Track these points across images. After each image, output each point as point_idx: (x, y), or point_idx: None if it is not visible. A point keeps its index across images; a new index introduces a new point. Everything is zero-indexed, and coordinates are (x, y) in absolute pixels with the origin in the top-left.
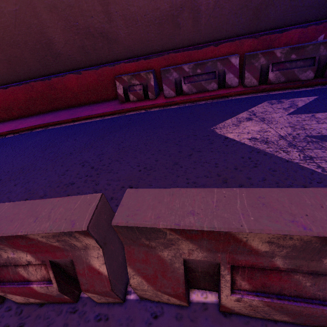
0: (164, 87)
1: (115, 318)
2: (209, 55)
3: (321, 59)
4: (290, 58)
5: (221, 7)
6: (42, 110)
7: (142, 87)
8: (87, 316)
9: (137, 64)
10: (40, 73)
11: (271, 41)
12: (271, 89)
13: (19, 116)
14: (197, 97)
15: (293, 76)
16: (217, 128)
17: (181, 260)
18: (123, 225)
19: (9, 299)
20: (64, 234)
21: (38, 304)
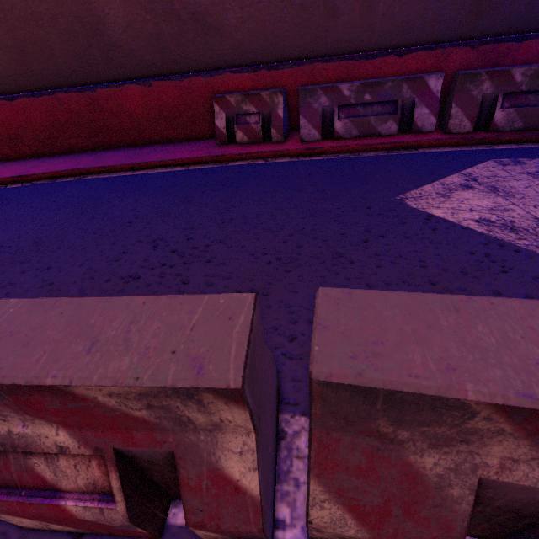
0: (302, 121)
1: None
2: (385, 72)
3: None
4: (538, 86)
5: None
6: (75, 147)
7: (261, 118)
8: None
9: (254, 76)
10: (75, 79)
11: (500, 55)
12: (496, 140)
13: (32, 154)
14: (362, 145)
15: (538, 120)
16: (409, 198)
17: (472, 482)
18: (348, 383)
19: None
20: (173, 392)
21: (69, 533)
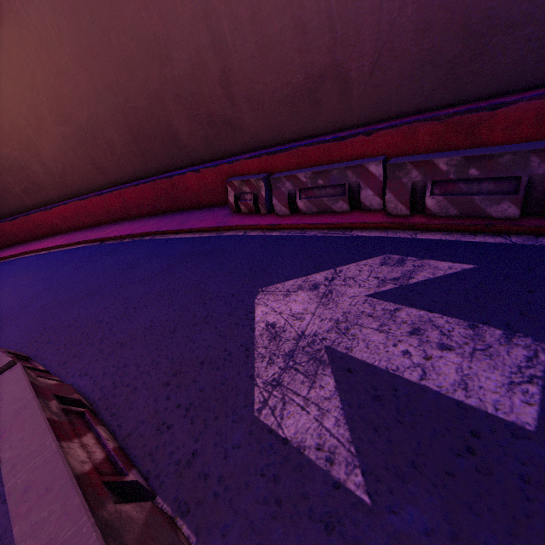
0: (274, 201)
1: None
2: (358, 149)
3: (535, 180)
4: (467, 174)
5: (384, 69)
6: (167, 210)
7: (252, 196)
8: None
9: (260, 160)
10: (168, 168)
11: (472, 125)
12: (425, 227)
13: (148, 214)
14: (308, 224)
15: (474, 208)
16: (264, 292)
17: None
18: None
19: None
20: None
21: None
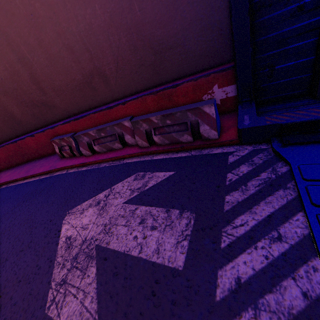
0: (81, 148)
1: None
2: (121, 112)
3: (193, 123)
4: (166, 123)
5: (122, 69)
6: (19, 162)
7: (68, 147)
8: None
9: (70, 124)
10: (13, 136)
11: (169, 95)
12: (156, 152)
13: (6, 168)
14: (101, 160)
15: (174, 139)
16: (70, 213)
17: None
18: None
19: None
20: None
21: None
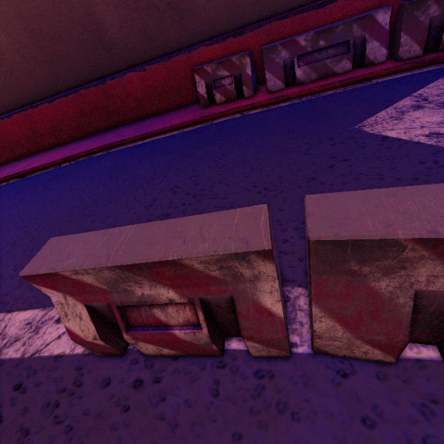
0: (268, 75)
1: (284, 375)
2: (336, 16)
3: None
4: None
5: None
6: (98, 129)
7: (233, 79)
8: (243, 372)
9: (223, 45)
10: (90, 77)
11: None
12: None
13: (70, 140)
14: (321, 86)
15: None
16: (366, 125)
17: (411, 293)
18: (330, 239)
19: (132, 351)
20: (235, 256)
21: (171, 356)
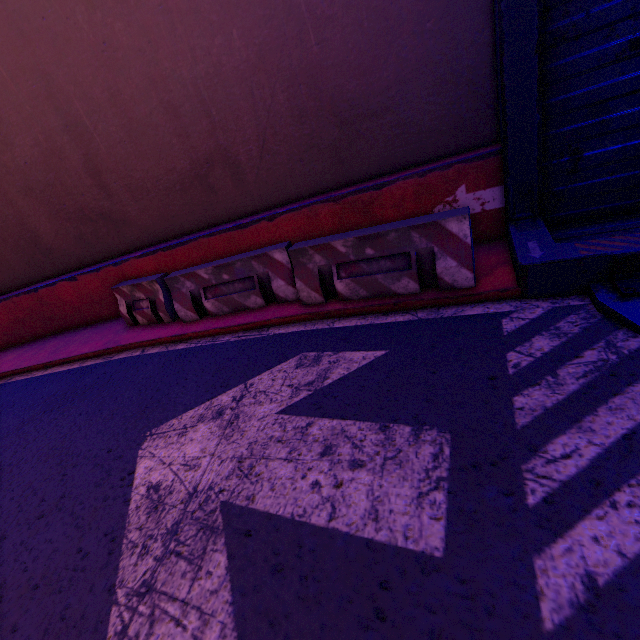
0: (176, 305)
1: None
2: (265, 235)
3: (422, 254)
4: (365, 254)
5: (272, 153)
6: (37, 335)
7: (149, 303)
8: None
9: (155, 258)
10: (32, 279)
11: (366, 204)
12: (340, 313)
13: (6, 346)
14: (219, 328)
15: (380, 287)
16: (154, 435)
17: None
18: None
19: None
20: None
21: None
